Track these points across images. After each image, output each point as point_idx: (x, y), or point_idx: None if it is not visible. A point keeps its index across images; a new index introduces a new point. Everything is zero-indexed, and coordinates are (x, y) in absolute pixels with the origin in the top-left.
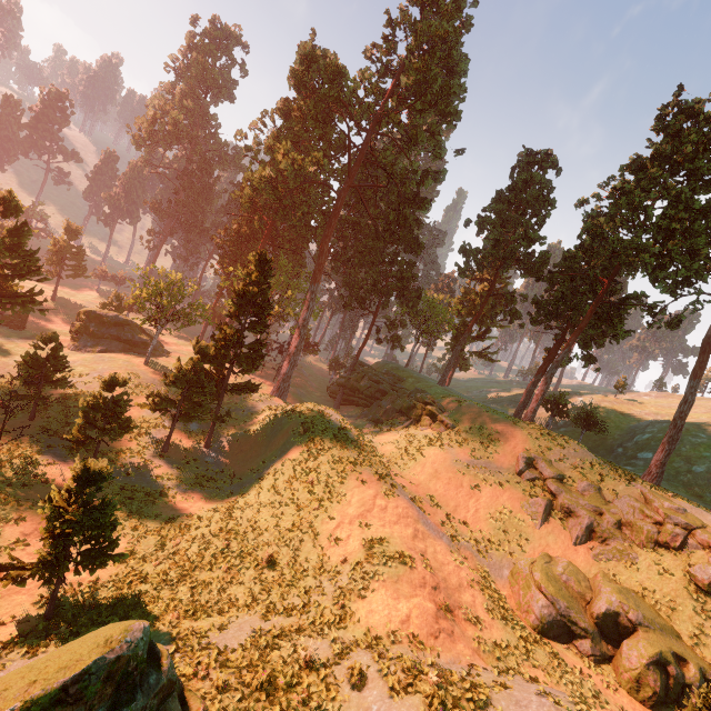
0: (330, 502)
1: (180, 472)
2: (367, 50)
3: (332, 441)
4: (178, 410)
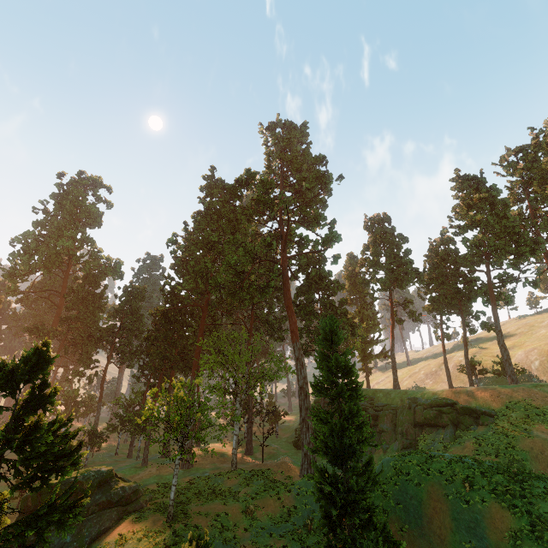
0: None
1: None
2: None
3: (508, 480)
4: None
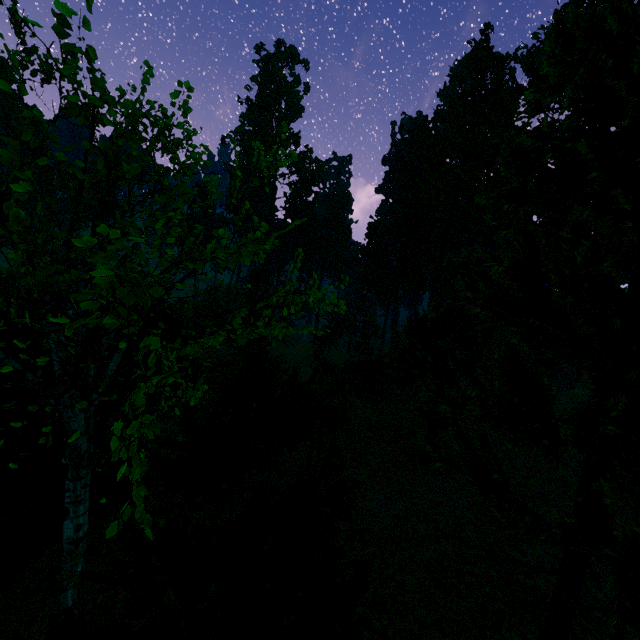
0: None
1: None
2: (533, 35)
3: None
4: None
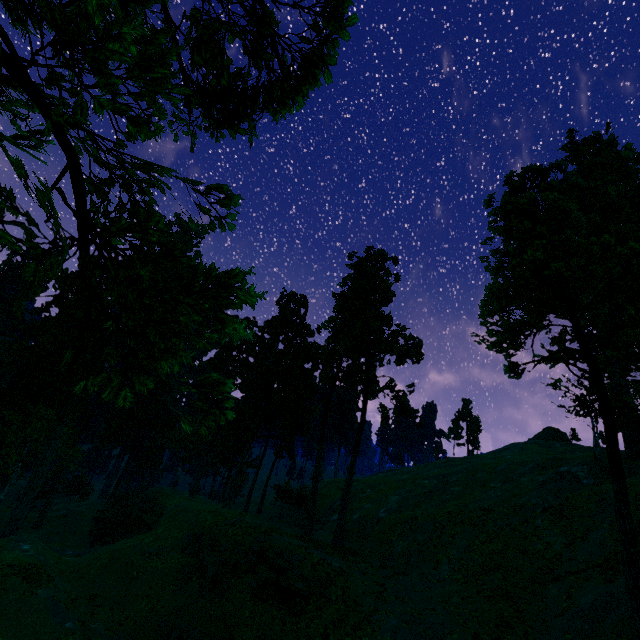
0: None
1: None
2: None
3: None
4: None
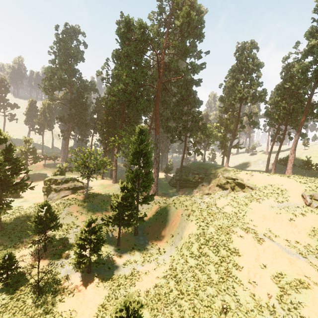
0: (233, 256)
1: (133, 256)
2: (149, 16)
3: (209, 216)
4: (120, 222)
